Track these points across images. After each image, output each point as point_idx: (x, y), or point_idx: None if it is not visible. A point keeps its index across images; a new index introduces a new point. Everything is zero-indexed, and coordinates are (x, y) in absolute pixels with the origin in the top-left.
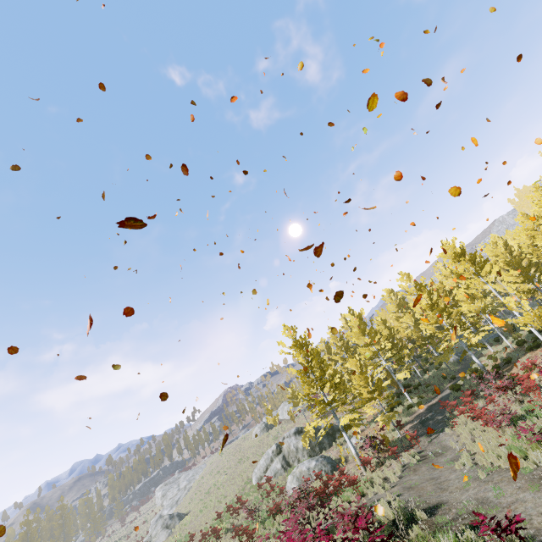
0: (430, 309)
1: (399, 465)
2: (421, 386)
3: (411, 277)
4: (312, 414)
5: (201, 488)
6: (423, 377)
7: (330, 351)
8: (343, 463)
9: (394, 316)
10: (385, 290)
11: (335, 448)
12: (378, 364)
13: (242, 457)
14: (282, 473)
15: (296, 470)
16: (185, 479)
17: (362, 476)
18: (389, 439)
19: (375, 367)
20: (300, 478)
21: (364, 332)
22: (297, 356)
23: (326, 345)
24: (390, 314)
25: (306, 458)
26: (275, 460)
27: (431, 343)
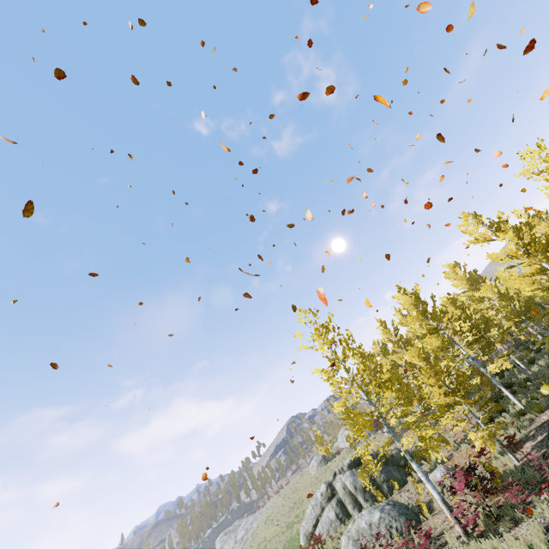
0: (524, 253)
1: (537, 528)
2: (531, 382)
3: (479, 217)
4: (377, 438)
5: (253, 542)
6: (531, 369)
7: (388, 354)
8: (425, 514)
9: (465, 296)
10: (447, 265)
11: (412, 487)
12: (455, 355)
13: (297, 501)
14: (338, 528)
15: (352, 527)
16: (244, 528)
17: (462, 548)
18: (498, 471)
19: (451, 359)
20: (358, 542)
21: (425, 314)
22: (320, 347)
23: (381, 346)
24: (460, 295)
25: (371, 504)
26: (327, 507)
27: (532, 318)
